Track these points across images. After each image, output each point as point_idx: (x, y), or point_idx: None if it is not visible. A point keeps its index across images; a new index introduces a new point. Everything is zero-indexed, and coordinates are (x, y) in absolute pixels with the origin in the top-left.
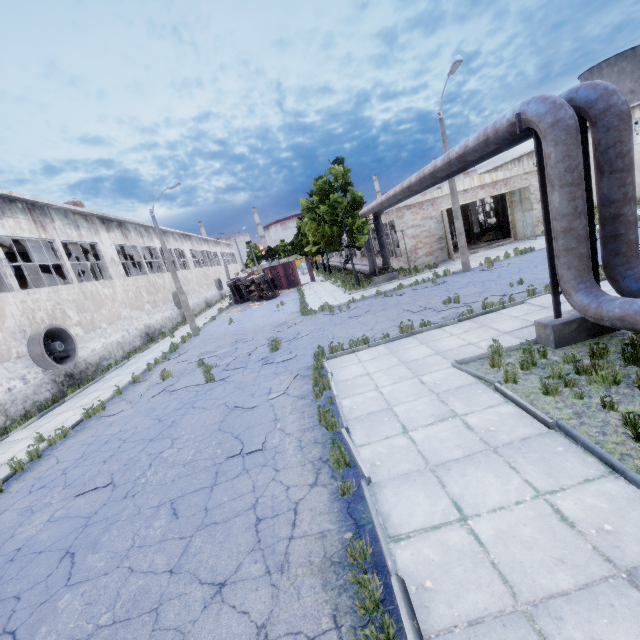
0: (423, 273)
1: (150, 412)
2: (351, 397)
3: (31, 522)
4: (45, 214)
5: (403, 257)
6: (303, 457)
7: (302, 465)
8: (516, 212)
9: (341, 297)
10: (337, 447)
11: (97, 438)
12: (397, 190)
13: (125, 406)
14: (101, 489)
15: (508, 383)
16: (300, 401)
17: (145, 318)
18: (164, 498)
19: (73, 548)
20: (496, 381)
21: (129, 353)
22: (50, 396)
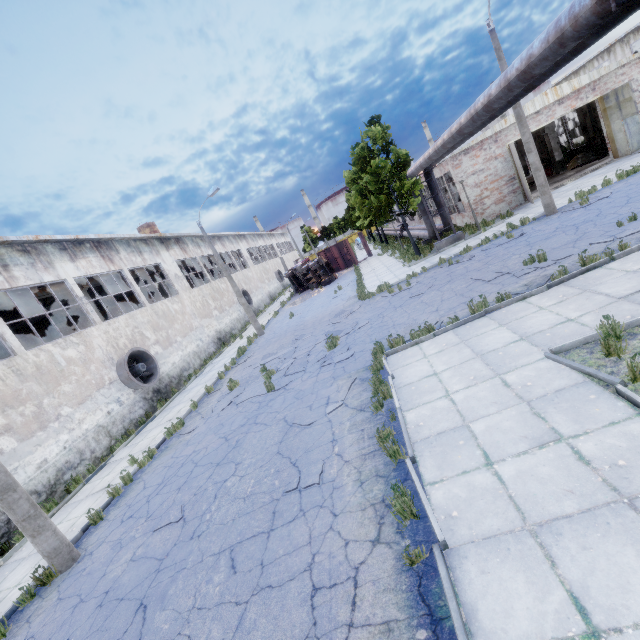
0: (494, 226)
1: (219, 429)
2: (416, 408)
3: (119, 559)
4: (110, 248)
5: (467, 211)
6: (363, 497)
7: (362, 509)
8: (613, 121)
9: (400, 272)
10: (398, 495)
11: (175, 460)
12: (445, 138)
13: (199, 422)
14: (173, 524)
15: (637, 382)
16: (359, 415)
17: (215, 324)
18: (224, 543)
19: (146, 599)
20: (617, 382)
21: (205, 361)
22: (143, 412)
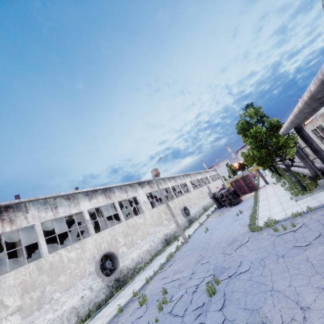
0: None
1: None
2: None
3: None
4: (111, 191)
5: None
6: None
7: None
8: None
9: (287, 205)
10: None
11: None
12: (299, 105)
13: None
14: None
15: None
16: None
17: (164, 230)
18: None
19: None
20: None
21: (153, 256)
22: (104, 297)
